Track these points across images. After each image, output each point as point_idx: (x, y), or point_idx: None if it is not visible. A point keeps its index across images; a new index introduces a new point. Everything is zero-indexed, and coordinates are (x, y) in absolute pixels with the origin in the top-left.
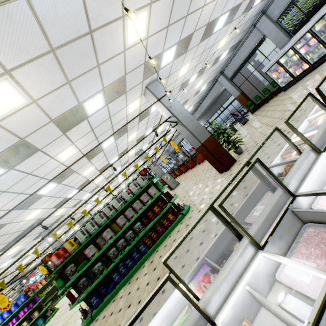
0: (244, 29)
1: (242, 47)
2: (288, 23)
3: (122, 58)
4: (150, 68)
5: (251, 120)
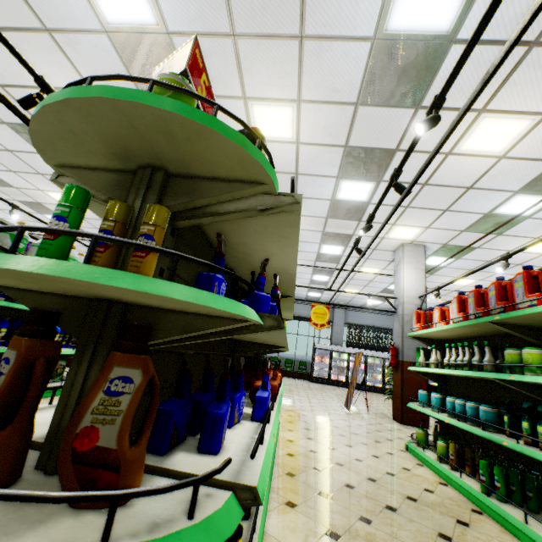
0: (337, 300)
1: (309, 305)
2: (350, 334)
3: (531, 235)
4: (455, 250)
5: (284, 381)
